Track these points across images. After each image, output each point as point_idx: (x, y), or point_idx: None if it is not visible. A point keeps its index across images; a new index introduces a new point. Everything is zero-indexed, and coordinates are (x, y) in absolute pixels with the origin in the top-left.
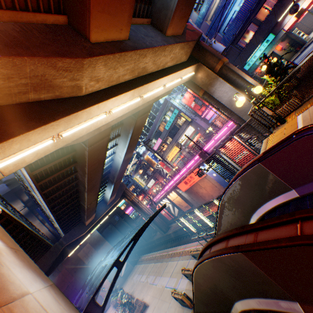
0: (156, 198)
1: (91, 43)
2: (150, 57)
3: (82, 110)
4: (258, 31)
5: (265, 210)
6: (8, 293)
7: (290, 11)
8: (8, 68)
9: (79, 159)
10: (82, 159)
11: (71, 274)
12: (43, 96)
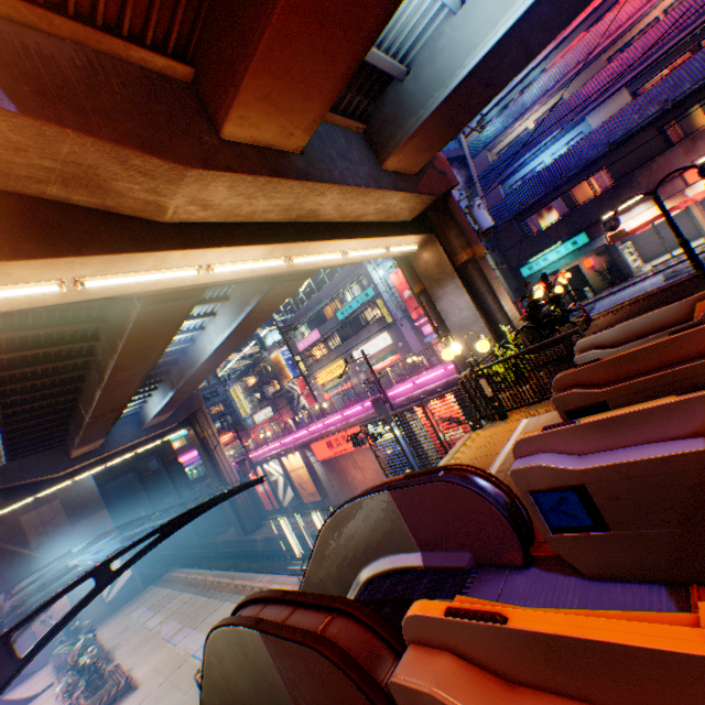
0: (259, 452)
1: (220, 138)
2: (332, 198)
3: (148, 253)
4: (565, 218)
5: (380, 568)
6: None
7: (605, 224)
8: (24, 134)
9: (115, 317)
10: (120, 320)
11: None
12: (79, 198)
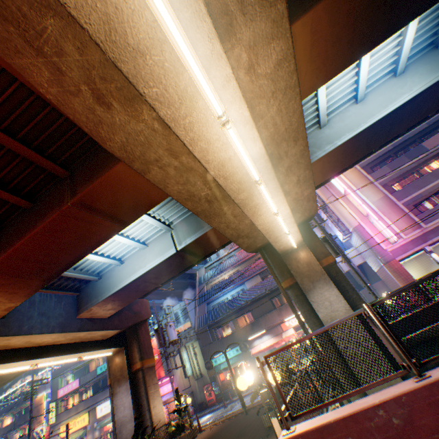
0: None
1: None
2: (20, 339)
3: None
4: (231, 334)
5: None
6: None
7: (206, 363)
8: None
9: None
10: None
11: None
12: None
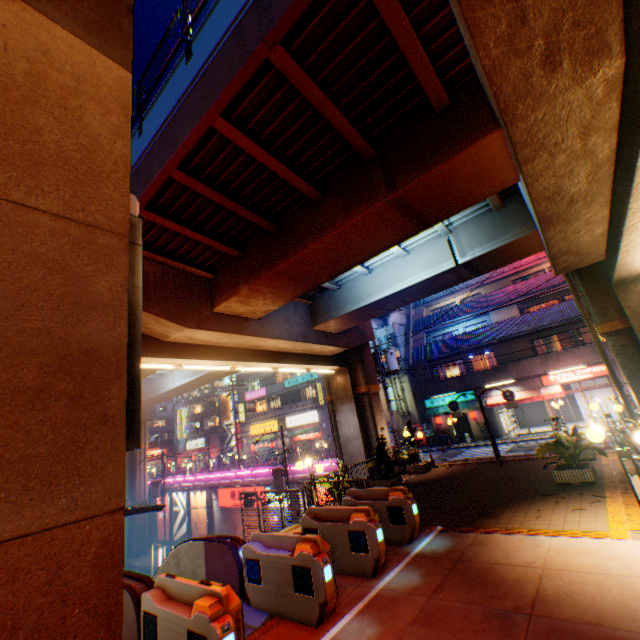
0: (175, 479)
1: (213, 310)
2: (272, 342)
3: (150, 357)
4: (460, 376)
5: None
6: None
7: (450, 403)
8: None
9: None
10: None
11: None
12: None
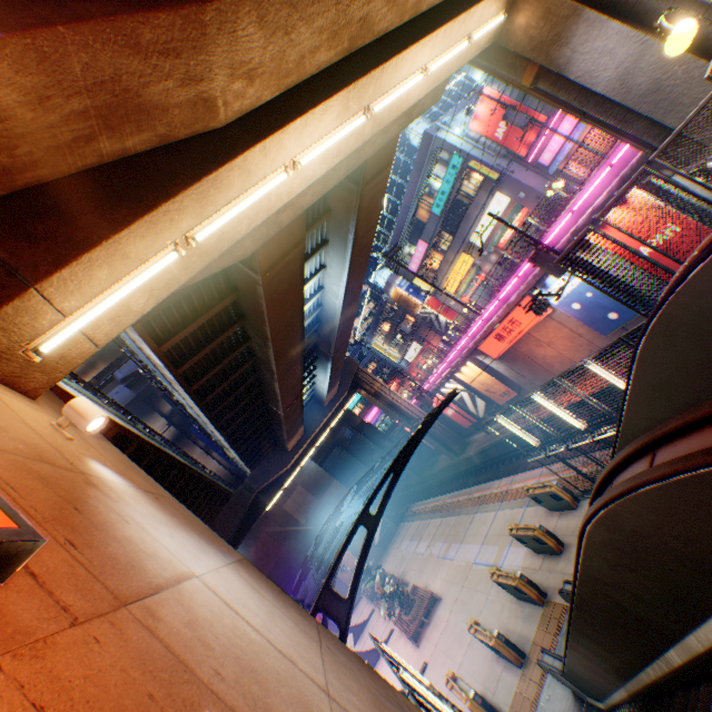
0: (430, 382)
1: None
2: None
3: (227, 165)
4: None
5: None
6: (141, 577)
7: None
8: (30, 71)
9: (249, 308)
10: (254, 307)
11: (277, 543)
12: (132, 143)
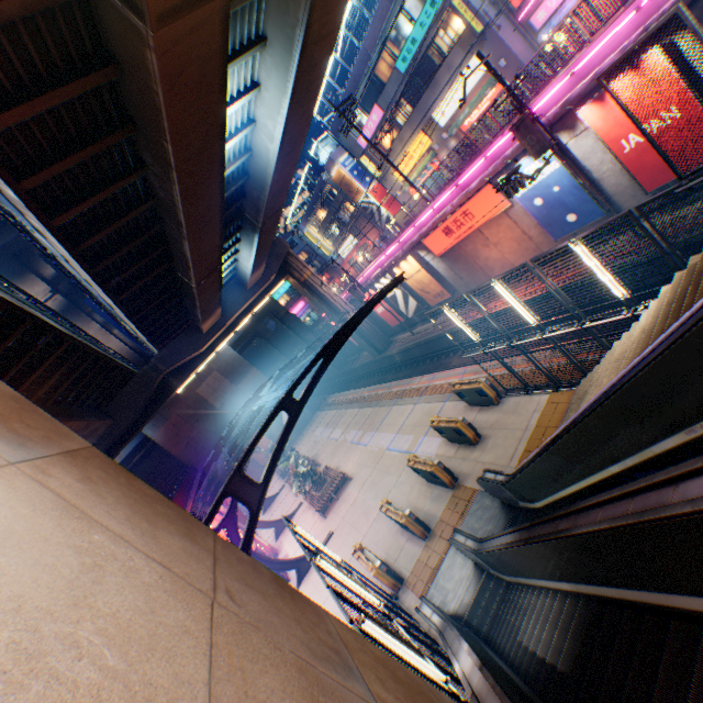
0: (364, 277)
1: None
2: None
3: None
4: None
5: None
6: None
7: None
8: None
9: (138, 105)
10: (145, 103)
11: (190, 425)
12: None
